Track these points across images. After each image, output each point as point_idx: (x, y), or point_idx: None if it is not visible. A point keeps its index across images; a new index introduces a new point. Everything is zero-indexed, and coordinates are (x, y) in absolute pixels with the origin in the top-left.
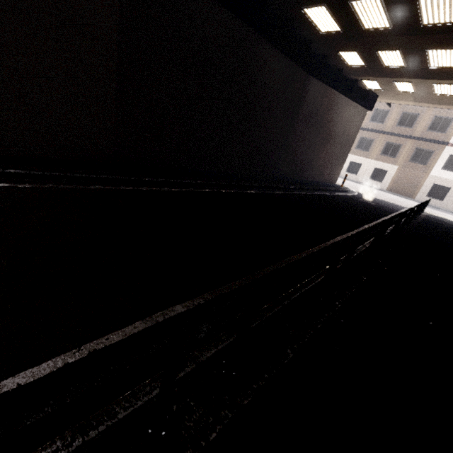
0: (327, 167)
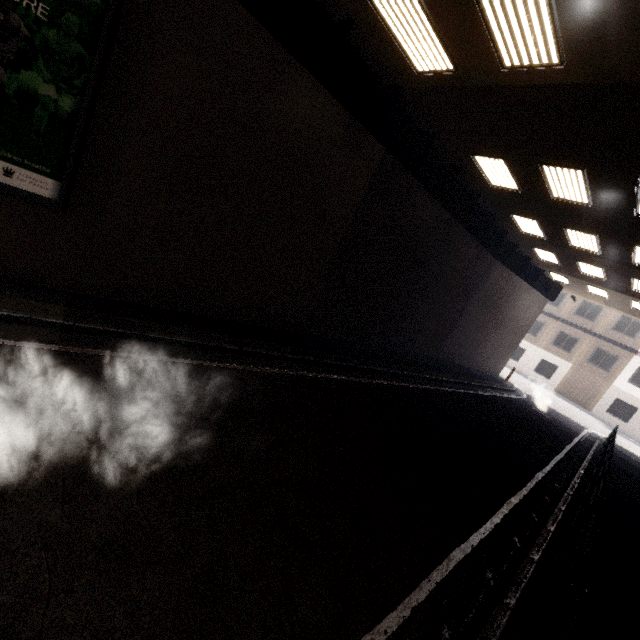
0: (493, 355)
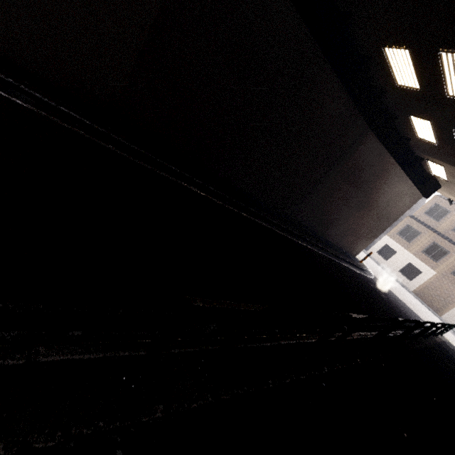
0: (352, 234)
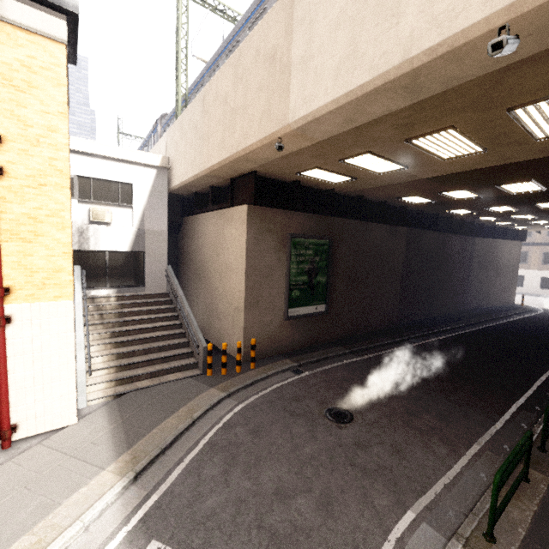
0: (502, 292)
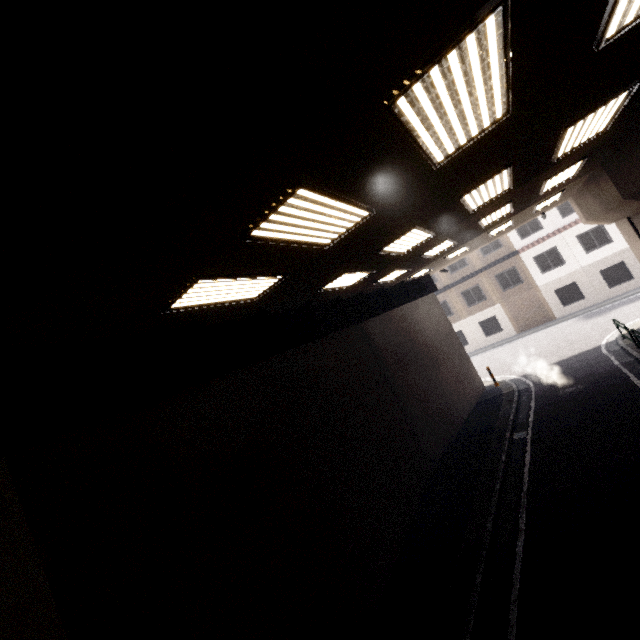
0: (462, 382)
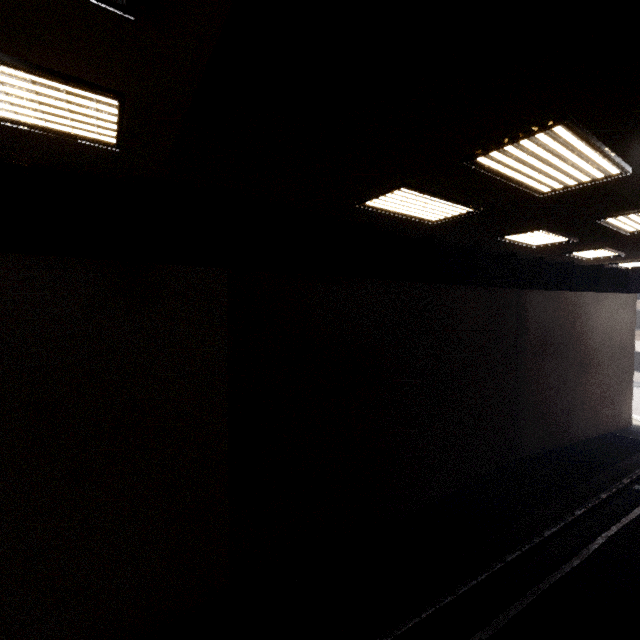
0: (603, 405)
